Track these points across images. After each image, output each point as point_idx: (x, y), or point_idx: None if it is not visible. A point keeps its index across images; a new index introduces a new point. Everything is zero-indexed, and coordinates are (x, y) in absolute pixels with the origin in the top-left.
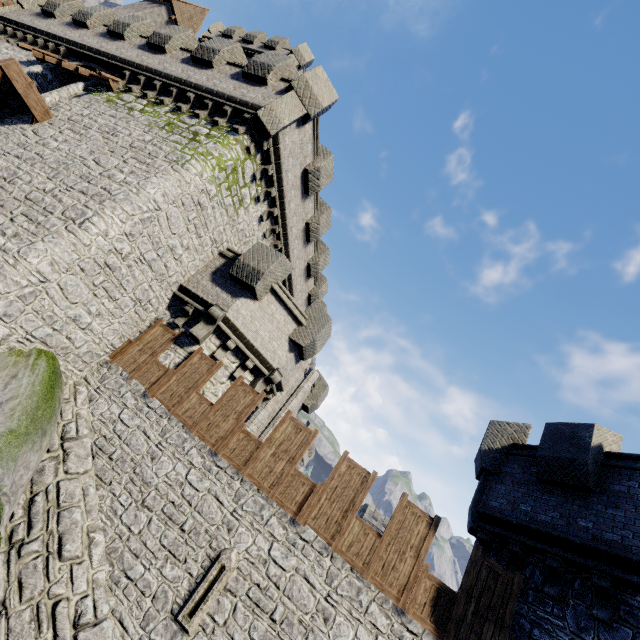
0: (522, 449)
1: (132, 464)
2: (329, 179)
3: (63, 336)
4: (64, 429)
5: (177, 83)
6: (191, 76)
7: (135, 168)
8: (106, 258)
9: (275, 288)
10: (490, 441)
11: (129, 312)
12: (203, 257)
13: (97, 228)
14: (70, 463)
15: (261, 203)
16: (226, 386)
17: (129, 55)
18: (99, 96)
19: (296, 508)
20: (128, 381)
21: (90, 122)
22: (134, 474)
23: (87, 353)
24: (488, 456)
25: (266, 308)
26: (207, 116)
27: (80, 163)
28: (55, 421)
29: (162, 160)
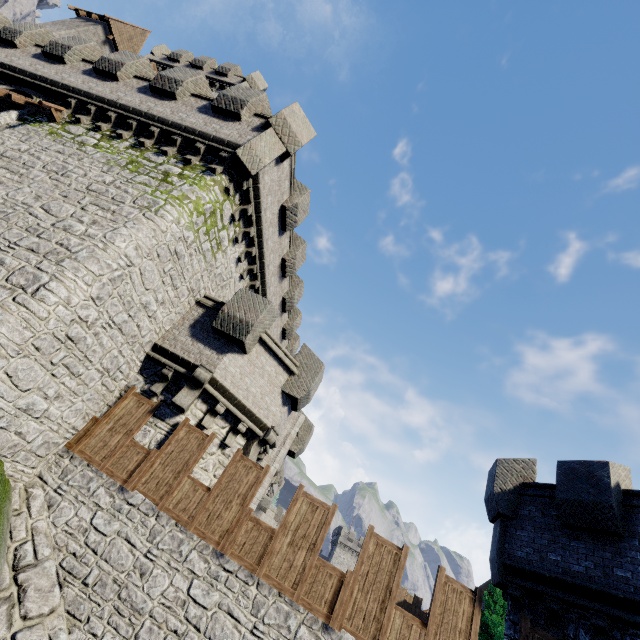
0: (535, 488)
1: (115, 587)
2: (305, 214)
3: (11, 433)
4: (16, 554)
5: (136, 115)
6: (152, 108)
7: (97, 217)
8: (68, 330)
9: (264, 338)
10: (501, 482)
11: (95, 386)
12: (179, 309)
13: (56, 296)
14: (29, 603)
15: (239, 244)
16: (217, 457)
17: (73, 81)
18: (39, 127)
19: (327, 609)
20: (98, 472)
21: (31, 159)
22: (119, 601)
23: (42, 445)
24: (503, 499)
25: (255, 361)
26: (176, 153)
27: (24, 211)
28: (4, 548)
29: (130, 206)
